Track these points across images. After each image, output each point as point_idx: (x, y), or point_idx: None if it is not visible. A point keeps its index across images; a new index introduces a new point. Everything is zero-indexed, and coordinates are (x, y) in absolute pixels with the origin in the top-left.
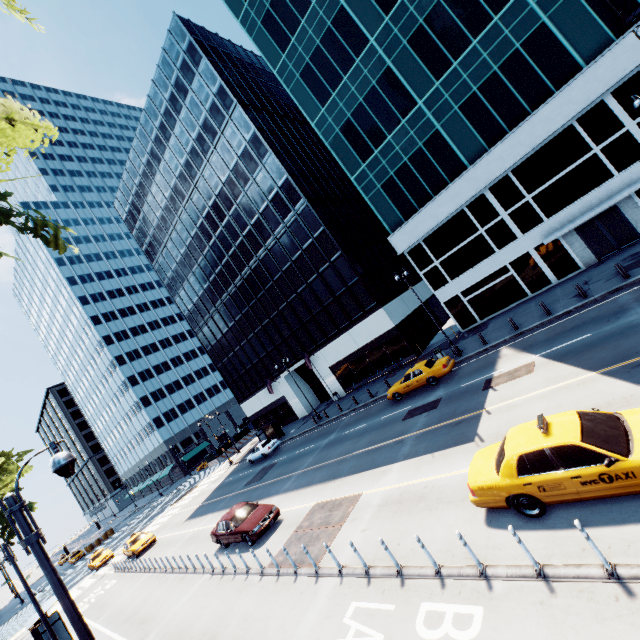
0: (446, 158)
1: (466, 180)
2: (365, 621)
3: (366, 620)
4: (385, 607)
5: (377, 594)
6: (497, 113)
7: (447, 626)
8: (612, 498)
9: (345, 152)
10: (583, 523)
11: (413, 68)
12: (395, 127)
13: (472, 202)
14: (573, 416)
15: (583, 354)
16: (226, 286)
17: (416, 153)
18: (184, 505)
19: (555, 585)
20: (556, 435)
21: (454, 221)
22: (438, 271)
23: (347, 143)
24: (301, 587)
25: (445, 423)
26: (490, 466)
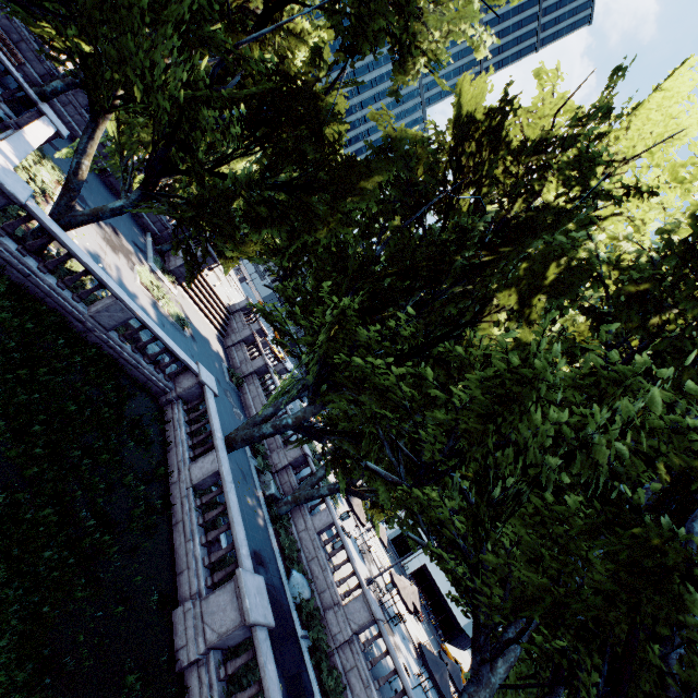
0: None
1: None
2: None
3: None
4: None
5: None
6: None
7: None
8: None
9: None
10: None
11: None
12: None
13: None
14: None
15: None
16: None
17: None
18: None
19: None
20: None
21: None
22: None
23: None
24: None
25: None
26: None
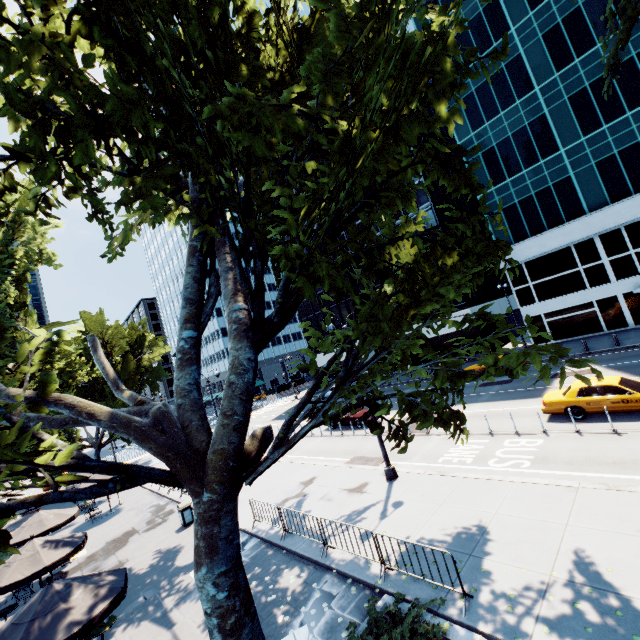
0: (569, 201)
1: (581, 224)
2: (470, 444)
3: (470, 444)
4: (482, 441)
5: (476, 438)
6: (628, 176)
7: (522, 443)
8: (624, 416)
9: (480, 173)
10: (605, 421)
11: (566, 121)
12: (532, 164)
13: (580, 243)
14: (617, 377)
15: (635, 368)
16: (334, 256)
17: (544, 190)
18: (259, 415)
19: (584, 434)
20: (605, 381)
21: (558, 254)
22: (529, 291)
23: (484, 166)
24: (417, 438)
25: (517, 390)
26: (559, 394)
